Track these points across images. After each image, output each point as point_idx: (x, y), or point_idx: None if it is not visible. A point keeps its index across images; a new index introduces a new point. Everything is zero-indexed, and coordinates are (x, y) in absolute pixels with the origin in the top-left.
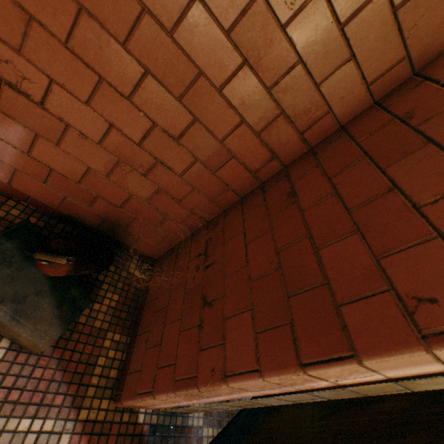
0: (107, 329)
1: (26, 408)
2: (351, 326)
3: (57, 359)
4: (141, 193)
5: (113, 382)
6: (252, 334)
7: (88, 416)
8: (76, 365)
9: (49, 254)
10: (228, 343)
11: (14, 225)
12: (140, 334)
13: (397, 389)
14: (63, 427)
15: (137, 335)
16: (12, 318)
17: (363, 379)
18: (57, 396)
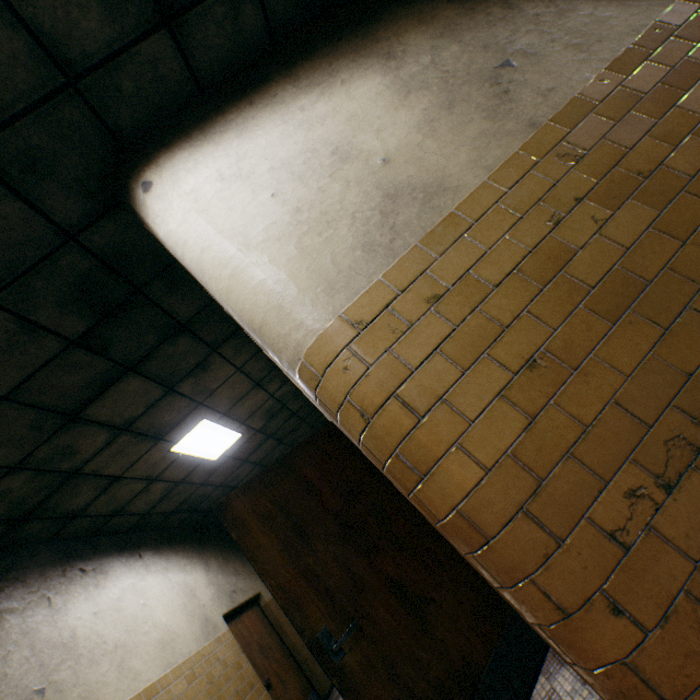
0: None
1: None
2: None
3: None
4: None
5: None
6: None
7: None
8: None
9: None
10: None
11: None
12: None
13: None
14: None
15: None
16: None
17: None
18: None
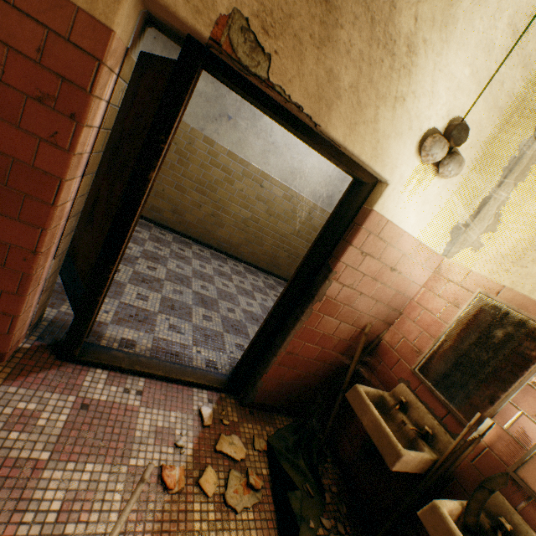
0: None
1: None
2: (48, 170)
3: None
4: None
5: None
6: (17, 222)
7: (3, 378)
8: None
9: None
10: (14, 242)
11: None
12: None
13: (91, 178)
14: (2, 392)
15: None
16: None
17: (77, 186)
18: None
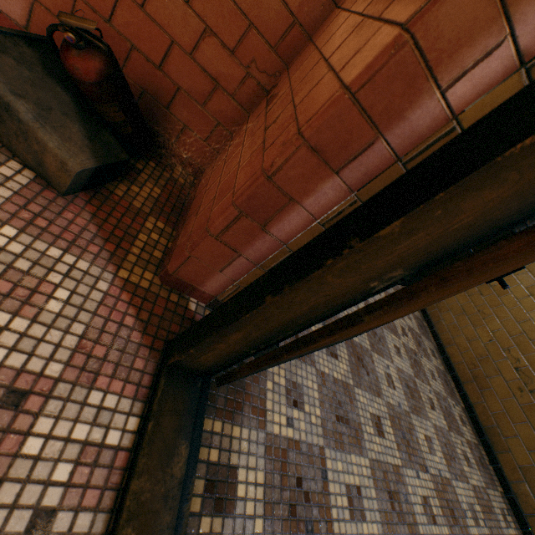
0: (148, 215)
1: (55, 240)
2: None
3: (90, 214)
4: (185, 39)
5: (157, 262)
6: (332, 80)
7: (129, 278)
8: (113, 229)
9: (76, 16)
10: (301, 114)
11: (34, 35)
12: (188, 219)
13: None
14: (100, 275)
15: (185, 223)
16: (36, 120)
17: (485, 73)
18: (92, 245)
